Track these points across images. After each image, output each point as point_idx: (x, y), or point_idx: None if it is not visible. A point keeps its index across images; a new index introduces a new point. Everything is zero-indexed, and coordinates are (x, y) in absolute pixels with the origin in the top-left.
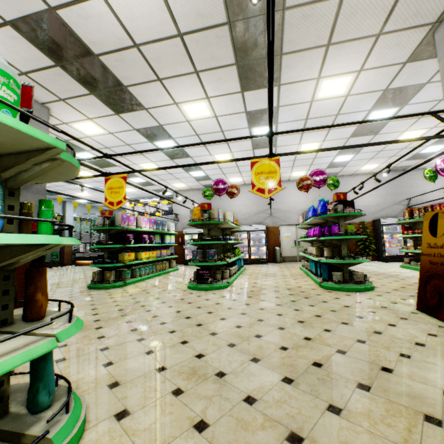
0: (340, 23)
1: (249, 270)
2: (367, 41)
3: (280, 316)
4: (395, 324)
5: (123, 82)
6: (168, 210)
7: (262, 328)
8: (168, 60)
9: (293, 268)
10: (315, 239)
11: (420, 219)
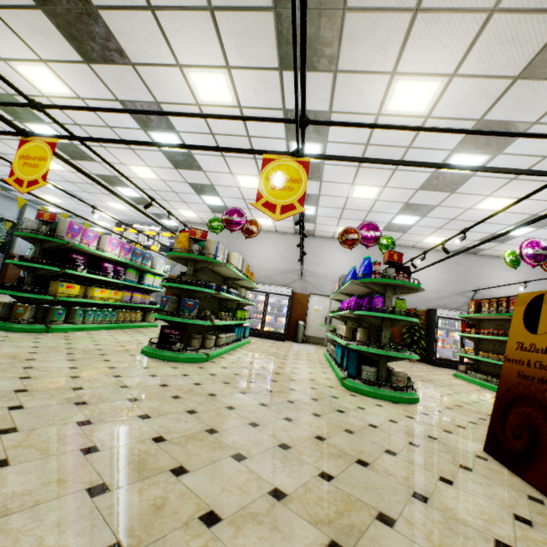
0: None
1: (255, 344)
2: (473, 19)
3: (254, 427)
4: (451, 479)
5: None
6: (169, 246)
7: (202, 451)
8: None
9: (315, 353)
10: (349, 316)
11: (489, 315)
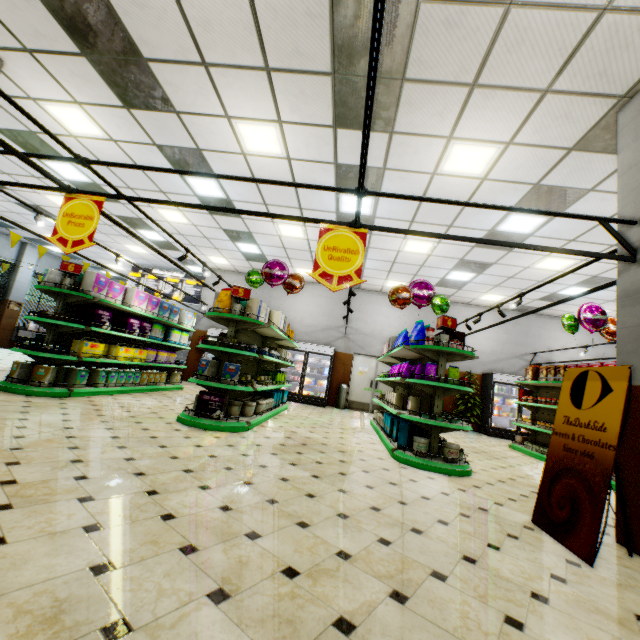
0: (497, 52)
1: (293, 410)
2: (528, 97)
3: (311, 498)
4: (498, 545)
5: (141, 50)
6: (194, 295)
7: (268, 518)
8: (223, 30)
9: (360, 421)
10: (399, 382)
11: (546, 383)
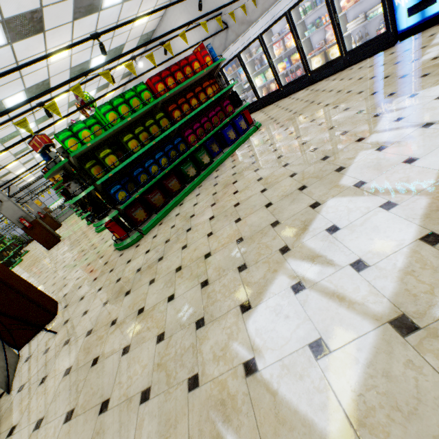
0: None
1: None
2: None
3: None
4: None
5: None
6: None
7: None
8: None
9: None
10: None
11: None
